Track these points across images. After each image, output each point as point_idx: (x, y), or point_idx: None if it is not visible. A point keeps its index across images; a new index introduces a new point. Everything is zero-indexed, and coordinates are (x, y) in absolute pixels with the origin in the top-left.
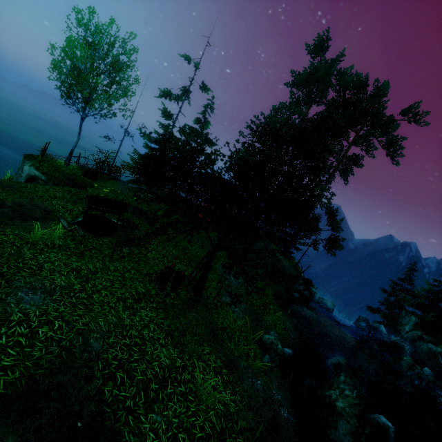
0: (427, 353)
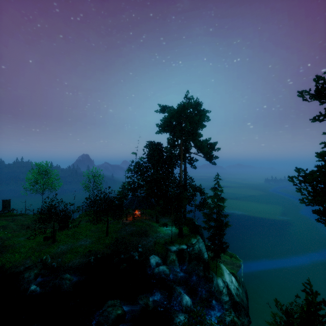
0: None
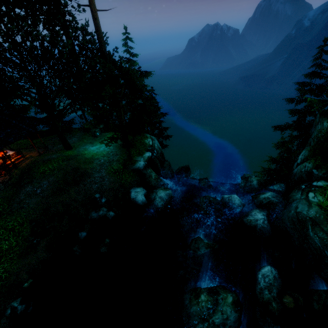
0: (293, 220)
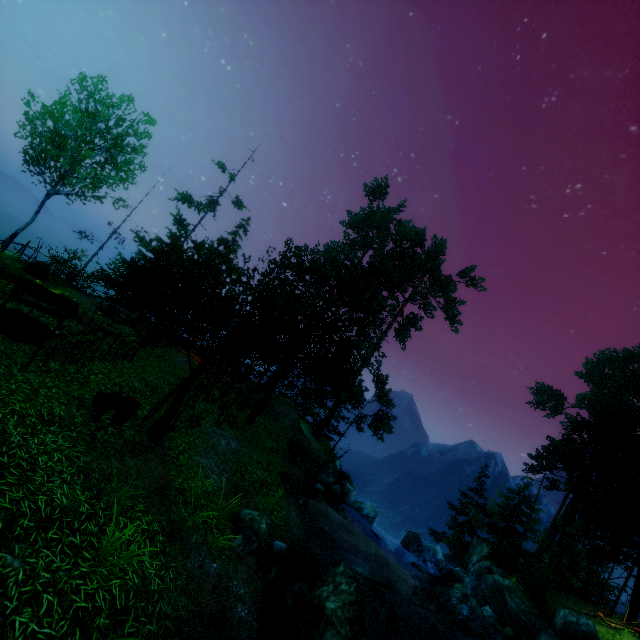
0: (492, 588)
